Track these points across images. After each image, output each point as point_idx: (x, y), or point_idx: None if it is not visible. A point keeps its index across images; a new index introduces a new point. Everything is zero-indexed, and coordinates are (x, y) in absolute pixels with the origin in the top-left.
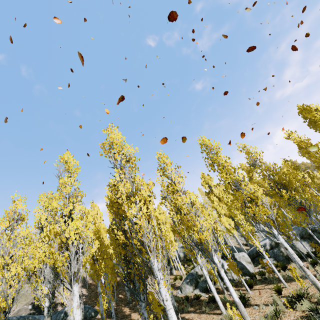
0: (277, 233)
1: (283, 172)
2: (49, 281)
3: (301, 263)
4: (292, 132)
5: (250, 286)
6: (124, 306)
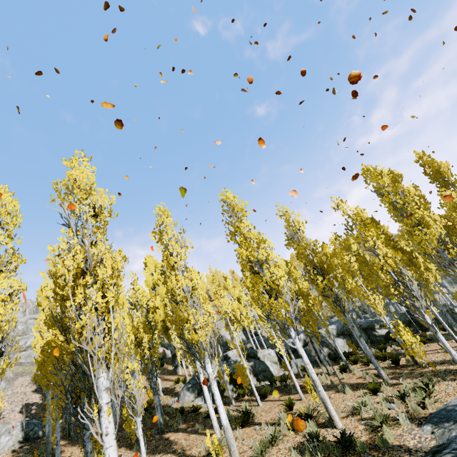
0: (295, 336)
1: (324, 253)
2: None
3: (314, 376)
4: (342, 202)
5: (264, 396)
6: None
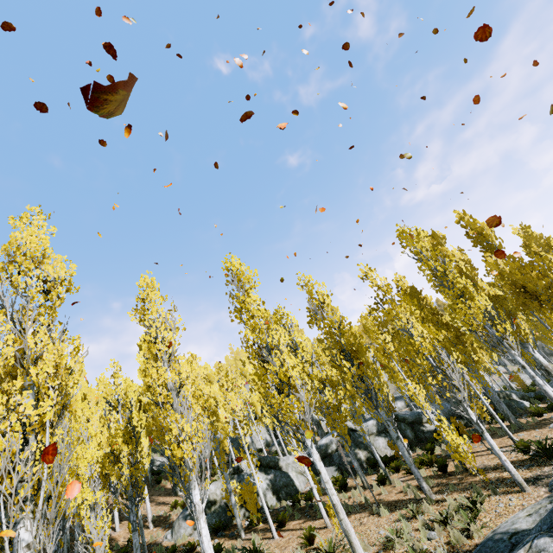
0: (311, 445)
1: (352, 333)
2: None
3: (335, 499)
4: (371, 270)
5: (282, 523)
6: None
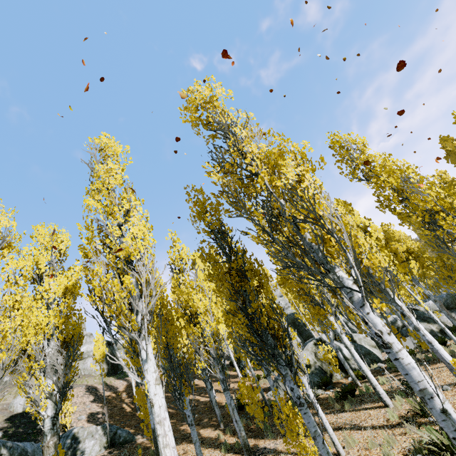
0: None
1: None
2: (54, 371)
3: None
4: None
5: None
6: (180, 422)
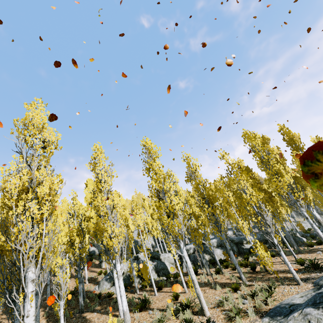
0: (183, 247)
1: (211, 189)
2: None
3: (193, 277)
4: (226, 154)
5: (160, 288)
6: None
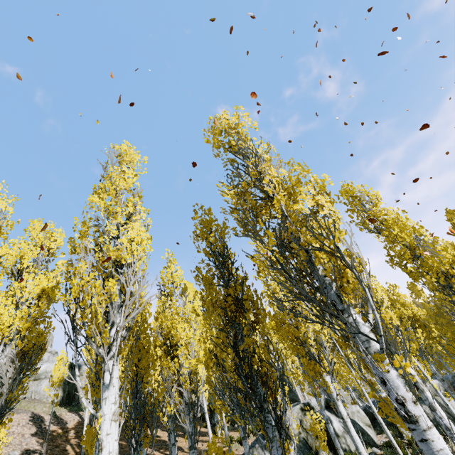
0: None
1: None
2: None
3: None
4: None
5: None
6: None
